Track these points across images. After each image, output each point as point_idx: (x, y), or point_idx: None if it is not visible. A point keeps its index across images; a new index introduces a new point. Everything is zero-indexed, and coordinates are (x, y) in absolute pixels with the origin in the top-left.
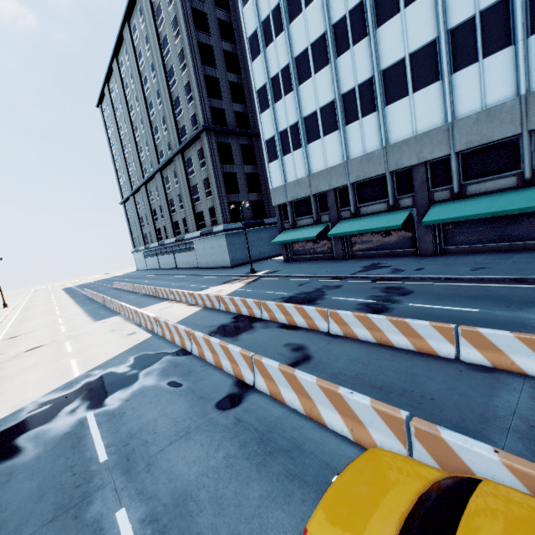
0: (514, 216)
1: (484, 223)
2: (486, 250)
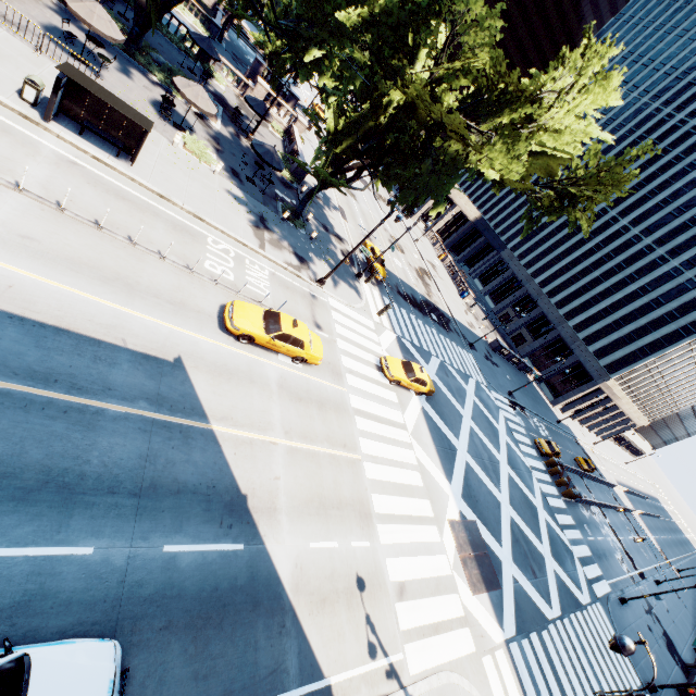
0: None
1: None
2: None
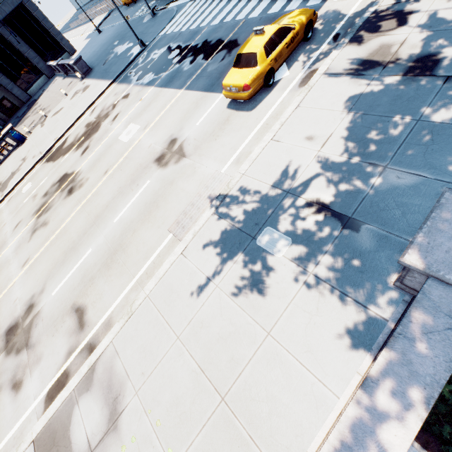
0: None
1: None
2: None
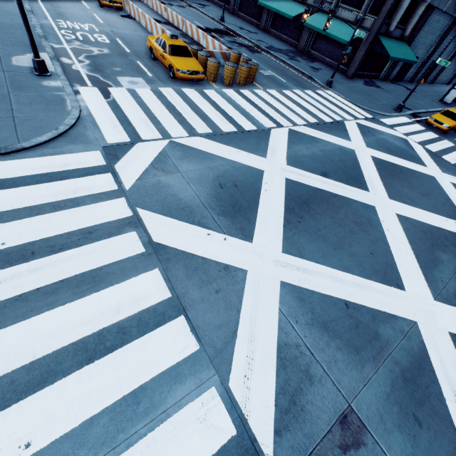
0: (256, 4)
1: (249, 3)
2: (245, 20)
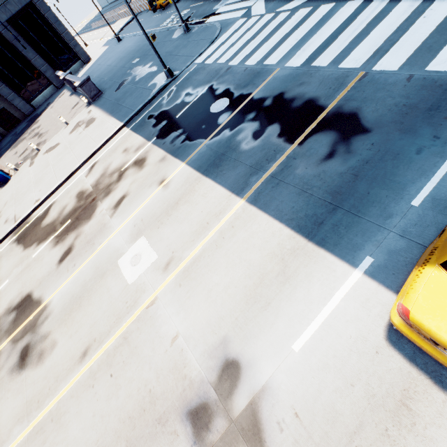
0: None
1: None
2: None
